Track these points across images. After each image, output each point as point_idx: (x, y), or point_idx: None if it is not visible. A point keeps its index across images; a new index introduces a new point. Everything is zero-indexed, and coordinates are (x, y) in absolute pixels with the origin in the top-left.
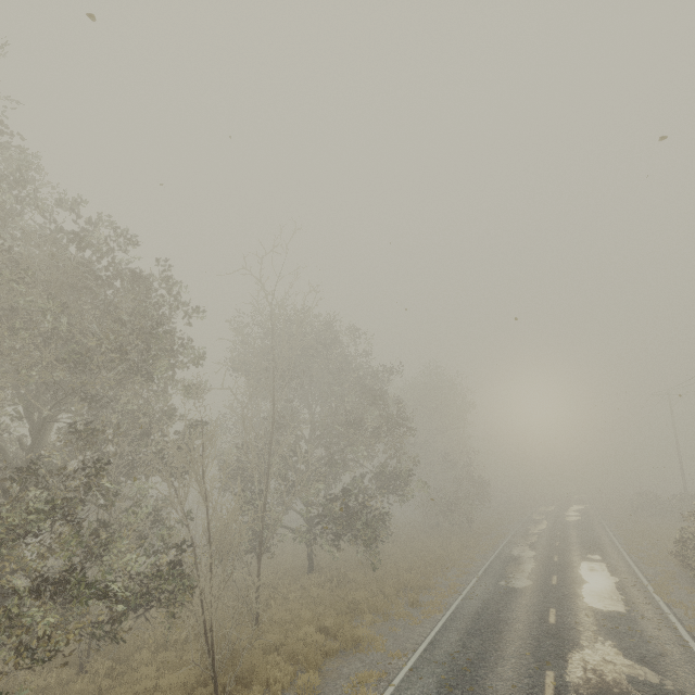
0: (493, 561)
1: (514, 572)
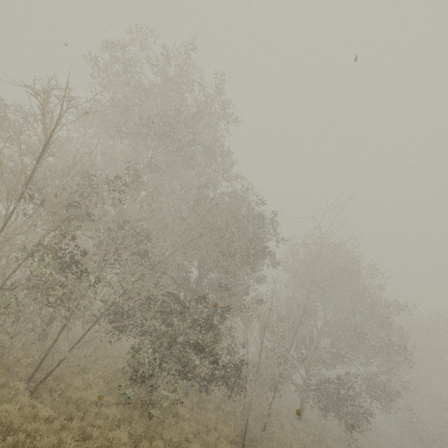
0: None
1: None
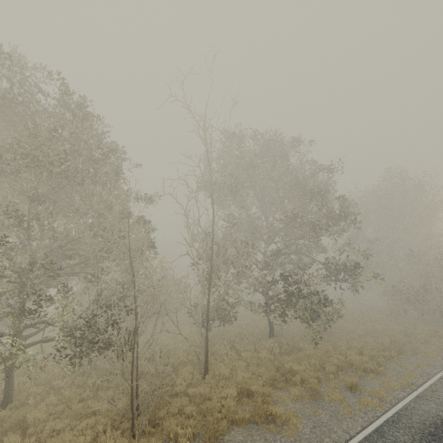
0: None
1: None
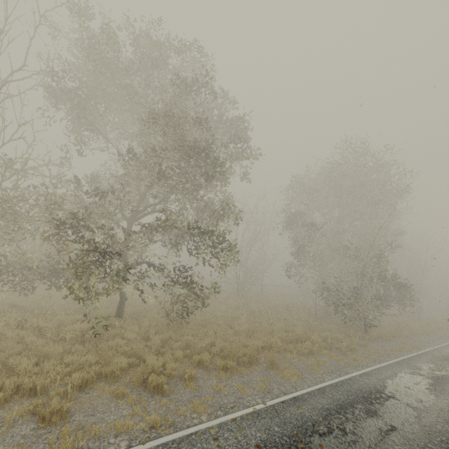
0: (333, 386)
1: (332, 435)
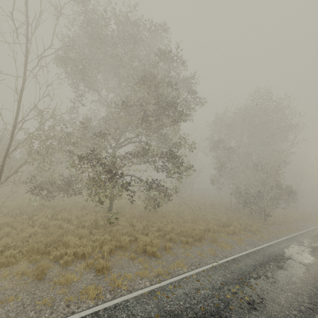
0: (253, 252)
1: (261, 279)
